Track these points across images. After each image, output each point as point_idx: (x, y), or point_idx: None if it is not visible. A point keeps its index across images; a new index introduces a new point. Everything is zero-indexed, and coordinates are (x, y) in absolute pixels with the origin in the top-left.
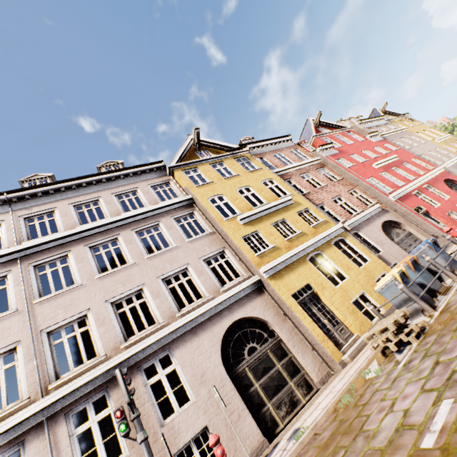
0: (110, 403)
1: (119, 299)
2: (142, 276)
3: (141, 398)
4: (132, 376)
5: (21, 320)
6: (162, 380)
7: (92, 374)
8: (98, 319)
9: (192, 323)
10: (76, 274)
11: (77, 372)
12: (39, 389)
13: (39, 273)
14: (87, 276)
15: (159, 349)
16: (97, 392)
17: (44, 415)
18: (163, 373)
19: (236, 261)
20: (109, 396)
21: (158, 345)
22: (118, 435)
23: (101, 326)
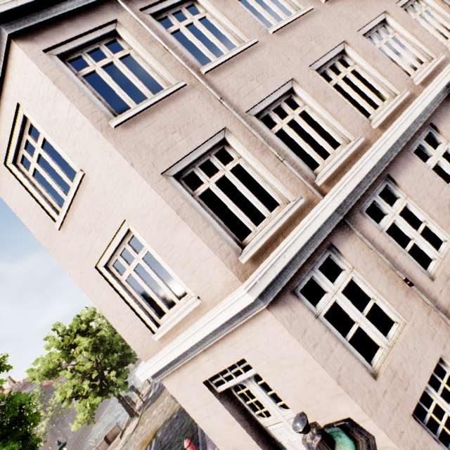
0: (399, 194)
1: (320, 67)
2: (336, 30)
3: (435, 183)
4: (409, 160)
5: (204, 100)
6: (441, 162)
7: (373, 157)
8: (316, 93)
9: (444, 90)
10: (233, 29)
11: (341, 161)
12: (308, 185)
13: (168, 30)
14: (254, 30)
15: (420, 126)
16: (379, 182)
17: (339, 213)
18: (438, 154)
19: (443, 9)
20: (393, 186)
21: (419, 119)
22: (431, 224)
23: (328, 102)
